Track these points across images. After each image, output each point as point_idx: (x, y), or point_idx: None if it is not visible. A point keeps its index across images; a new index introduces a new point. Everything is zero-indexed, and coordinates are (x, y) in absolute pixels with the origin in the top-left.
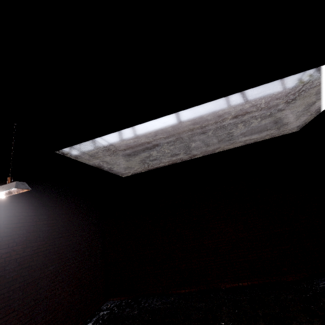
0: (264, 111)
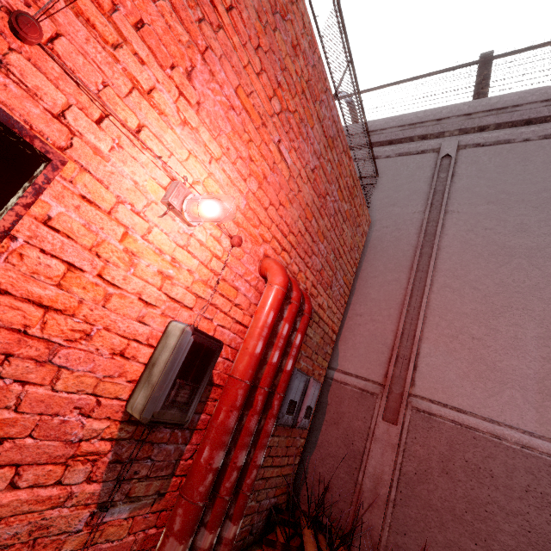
0: None
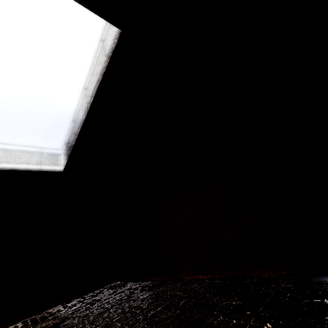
0: None
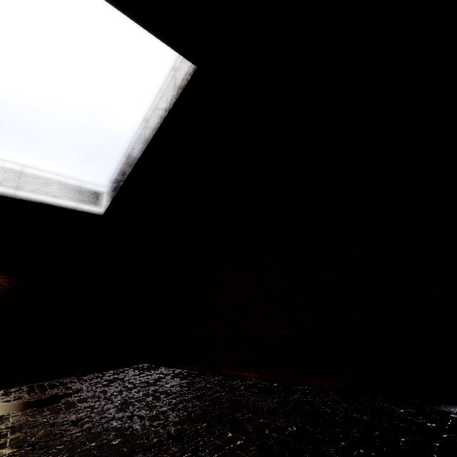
0: None
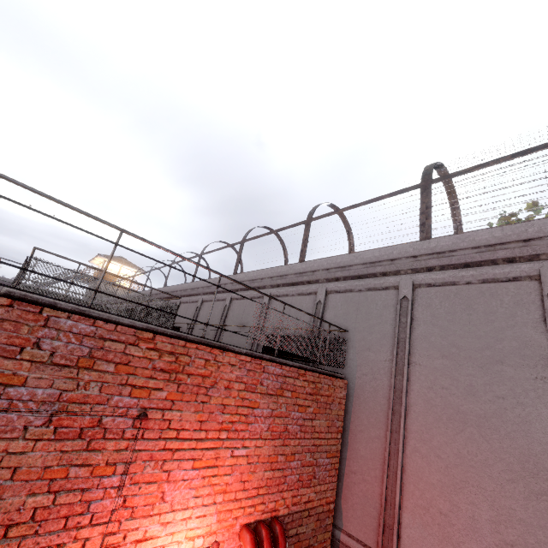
0: (310, 286)
